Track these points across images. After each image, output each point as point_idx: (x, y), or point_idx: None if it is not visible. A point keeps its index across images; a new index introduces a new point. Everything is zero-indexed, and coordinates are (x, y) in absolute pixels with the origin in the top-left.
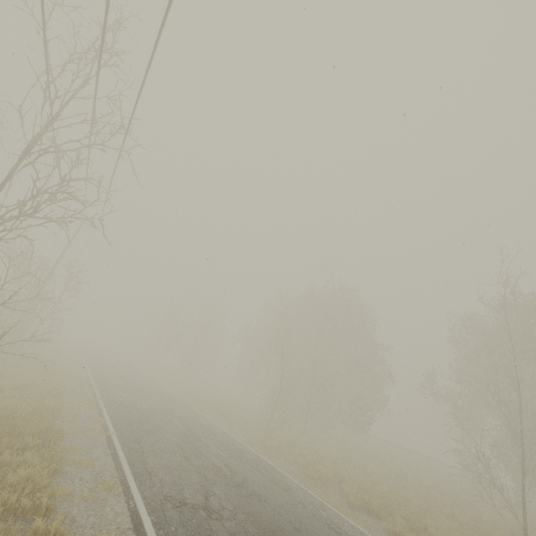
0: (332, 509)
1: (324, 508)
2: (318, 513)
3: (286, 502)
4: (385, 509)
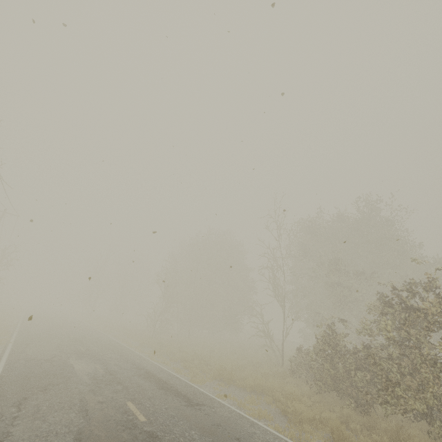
0: (150, 360)
1: (142, 360)
2: (133, 361)
3: (113, 358)
4: (194, 359)
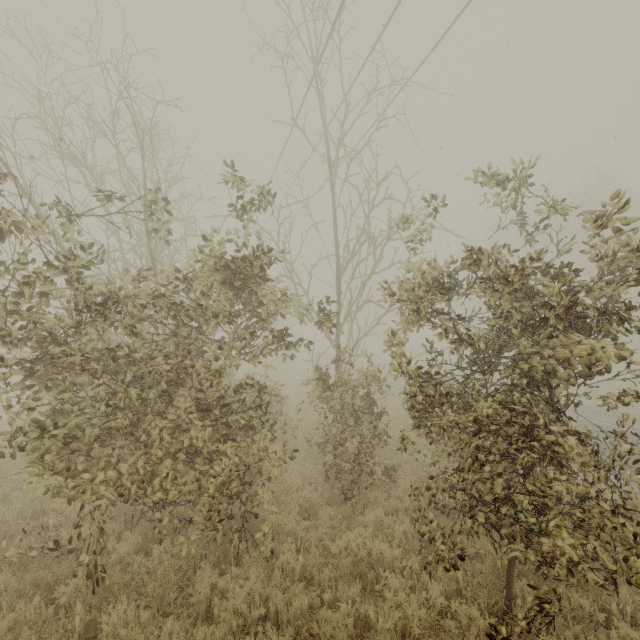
0: None
1: None
2: None
3: None
4: None
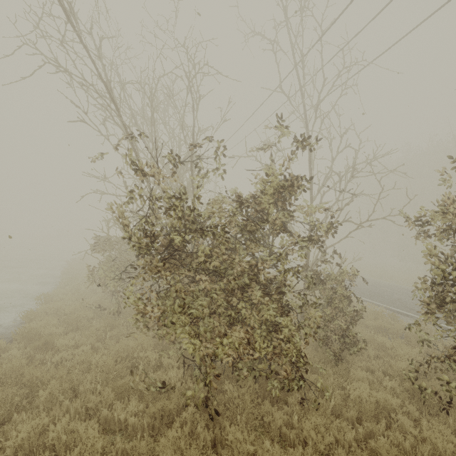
0: None
1: None
2: None
3: None
4: None
